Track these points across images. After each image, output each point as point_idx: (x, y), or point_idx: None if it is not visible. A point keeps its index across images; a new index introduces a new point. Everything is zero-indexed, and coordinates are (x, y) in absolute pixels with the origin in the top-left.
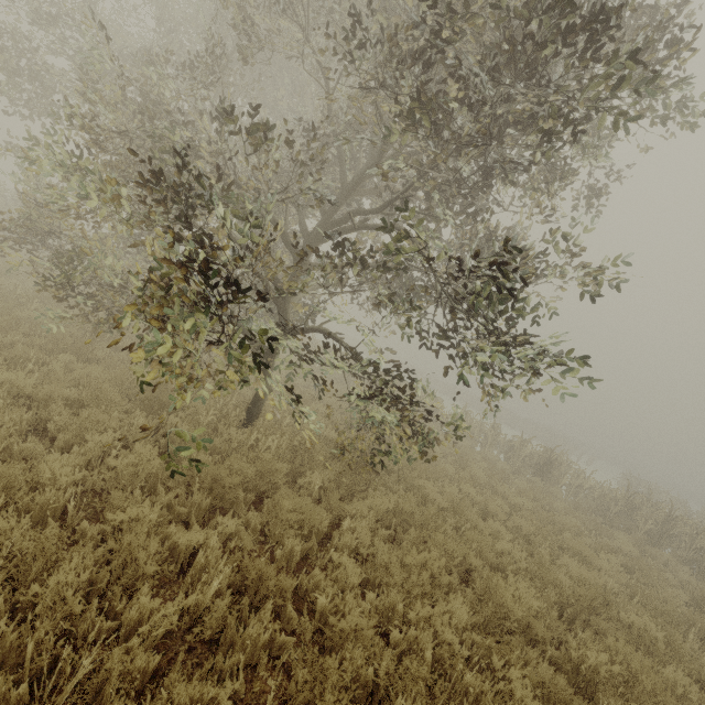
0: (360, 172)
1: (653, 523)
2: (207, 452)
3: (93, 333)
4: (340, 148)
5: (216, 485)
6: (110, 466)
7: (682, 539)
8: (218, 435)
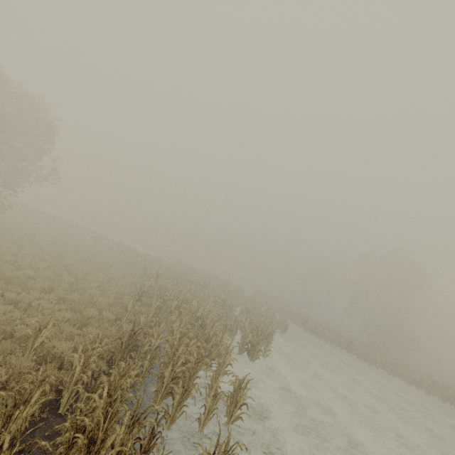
0: None
1: (119, 248)
2: None
3: None
4: None
5: None
6: None
7: (123, 251)
8: None
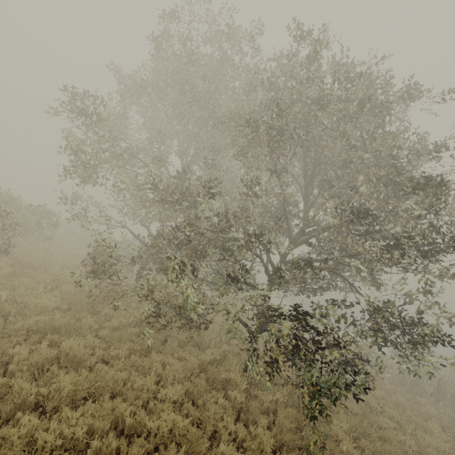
0: (299, 233)
1: (433, 388)
2: (259, 413)
3: (140, 324)
4: (289, 222)
5: (291, 443)
6: (245, 446)
7: (450, 396)
8: (251, 396)
